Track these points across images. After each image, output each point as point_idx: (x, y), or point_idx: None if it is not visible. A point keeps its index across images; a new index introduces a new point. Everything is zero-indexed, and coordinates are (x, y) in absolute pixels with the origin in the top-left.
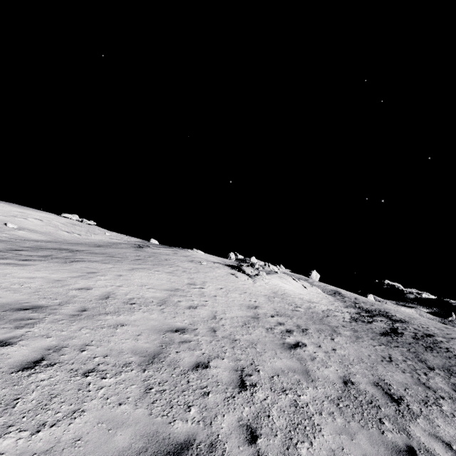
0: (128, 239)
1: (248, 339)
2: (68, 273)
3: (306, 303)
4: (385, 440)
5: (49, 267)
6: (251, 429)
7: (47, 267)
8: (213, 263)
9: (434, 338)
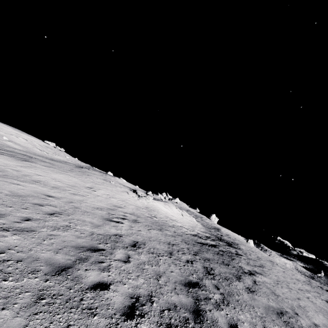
0: (80, 163)
1: (87, 210)
2: (15, 163)
3: (166, 219)
4: (95, 244)
5: (7, 158)
6: (30, 219)
7: (6, 158)
8: (120, 185)
9: (239, 256)
